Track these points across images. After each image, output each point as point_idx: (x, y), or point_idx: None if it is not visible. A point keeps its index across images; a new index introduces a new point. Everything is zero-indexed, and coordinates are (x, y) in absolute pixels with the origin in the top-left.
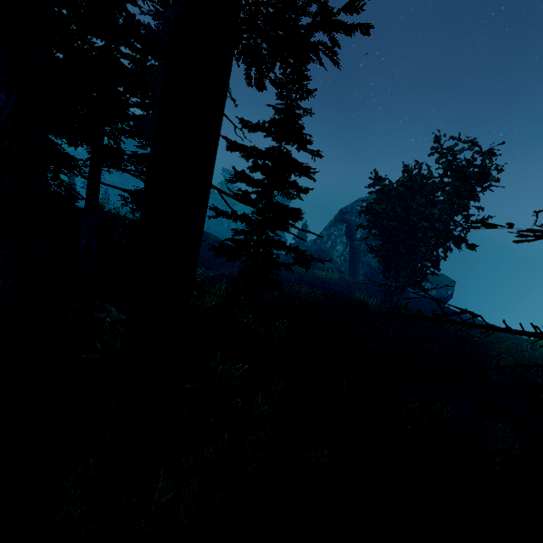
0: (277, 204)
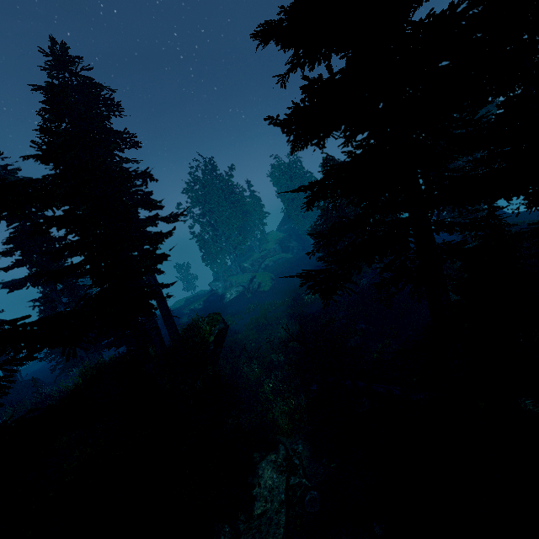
0: None
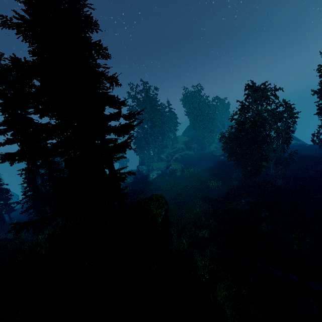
0: (5, 197)
